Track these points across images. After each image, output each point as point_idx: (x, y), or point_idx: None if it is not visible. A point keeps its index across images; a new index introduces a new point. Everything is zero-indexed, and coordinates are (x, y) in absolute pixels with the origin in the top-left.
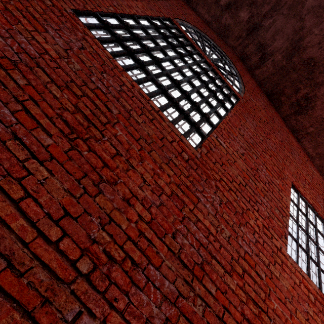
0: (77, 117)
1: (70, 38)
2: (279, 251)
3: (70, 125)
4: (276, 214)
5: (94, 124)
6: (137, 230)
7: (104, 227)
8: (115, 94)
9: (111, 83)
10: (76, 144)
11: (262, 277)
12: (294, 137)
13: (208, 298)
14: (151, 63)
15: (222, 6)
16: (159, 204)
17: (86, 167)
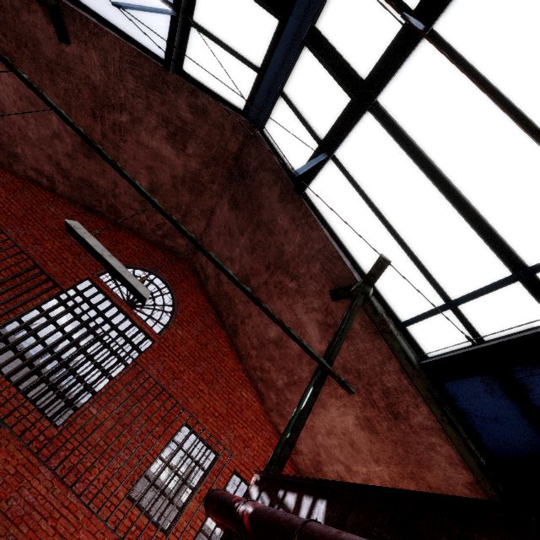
0: None
1: None
2: (114, 496)
3: None
4: (132, 464)
5: None
6: None
7: None
8: None
9: None
10: None
11: (80, 518)
12: (238, 356)
13: (19, 535)
14: (40, 355)
15: (160, 235)
16: (2, 482)
17: None
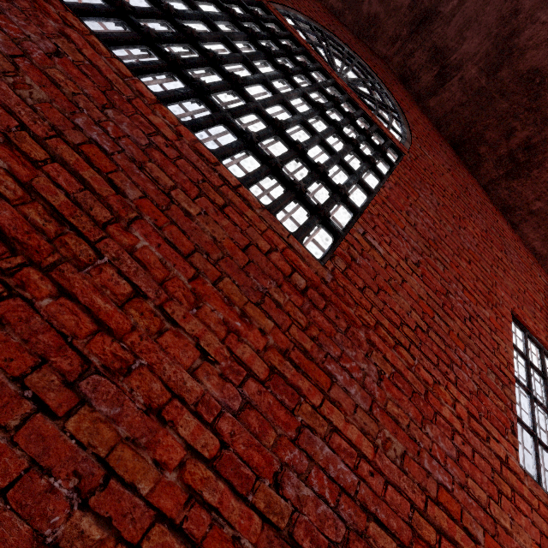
0: (29, 213)
1: (26, 32)
2: (504, 467)
3: (8, 234)
4: (490, 384)
5: (76, 226)
6: (182, 488)
7: (89, 500)
8: (134, 155)
9: (126, 130)
10: (21, 282)
11: (478, 538)
12: (507, 221)
13: None
14: (221, 86)
15: None
16: (241, 407)
17: (45, 339)
